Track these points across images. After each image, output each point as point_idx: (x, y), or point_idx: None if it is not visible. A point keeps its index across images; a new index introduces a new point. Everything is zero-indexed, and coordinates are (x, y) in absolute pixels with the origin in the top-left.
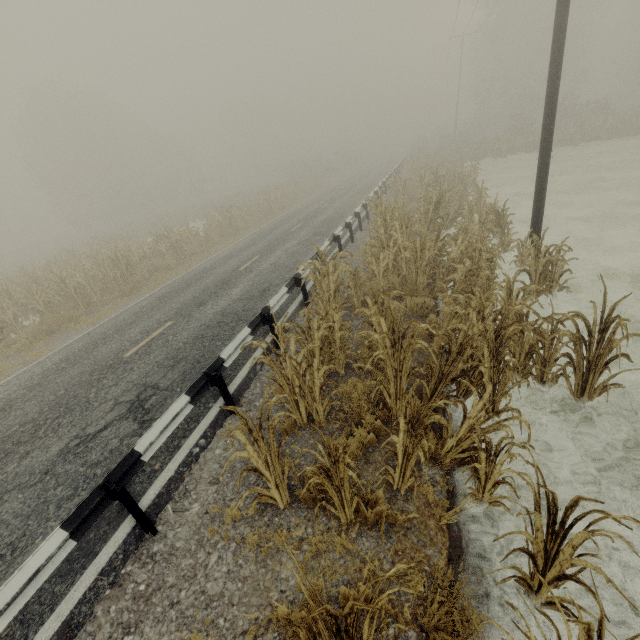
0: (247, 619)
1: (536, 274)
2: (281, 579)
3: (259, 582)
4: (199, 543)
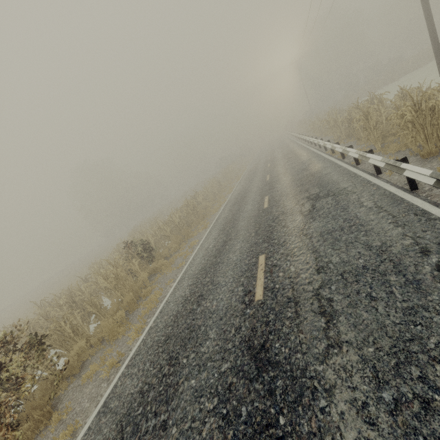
0: None
1: None
2: None
3: None
4: None
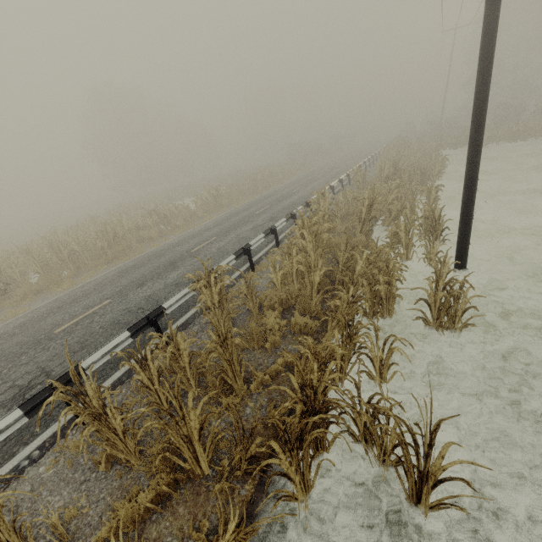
0: None
1: (435, 306)
2: None
3: None
4: None
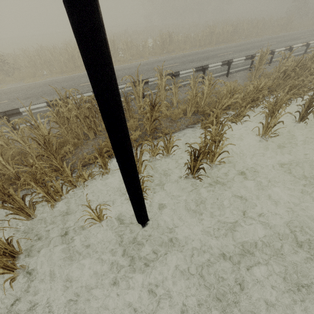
0: None
1: None
2: None
3: None
4: None
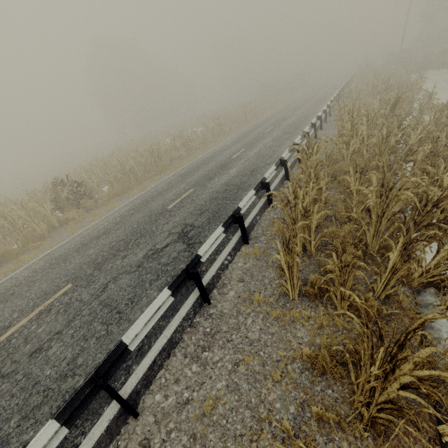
0: (278, 354)
1: None
2: (297, 337)
3: (282, 337)
4: (238, 312)
